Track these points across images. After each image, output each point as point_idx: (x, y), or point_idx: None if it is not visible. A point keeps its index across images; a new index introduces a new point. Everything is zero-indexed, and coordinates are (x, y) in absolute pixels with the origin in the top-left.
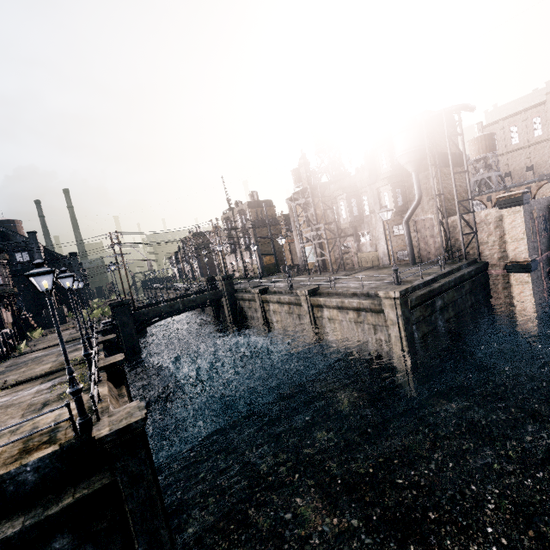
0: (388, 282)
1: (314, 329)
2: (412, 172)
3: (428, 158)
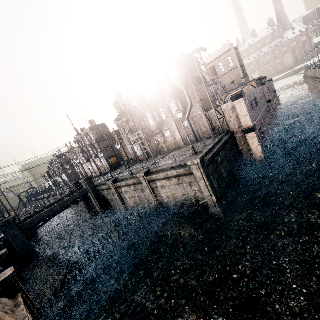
0: (190, 155)
1: (154, 196)
2: (183, 90)
3: (190, 80)
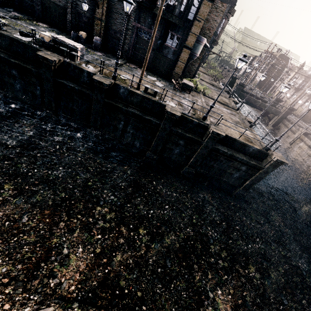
0: None
1: None
2: None
3: None
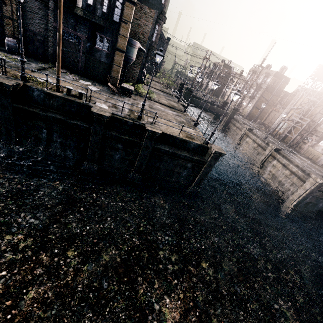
0: (320, 174)
1: (261, 163)
2: None
3: None
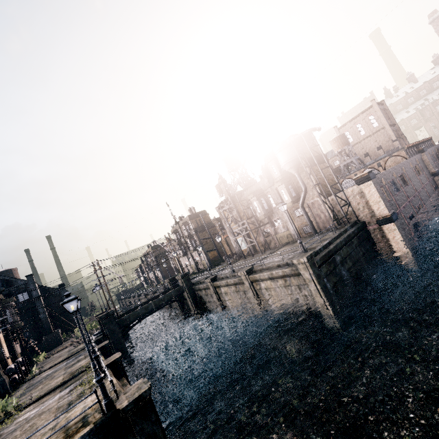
0: (298, 252)
1: (258, 299)
2: (294, 173)
3: (302, 163)
